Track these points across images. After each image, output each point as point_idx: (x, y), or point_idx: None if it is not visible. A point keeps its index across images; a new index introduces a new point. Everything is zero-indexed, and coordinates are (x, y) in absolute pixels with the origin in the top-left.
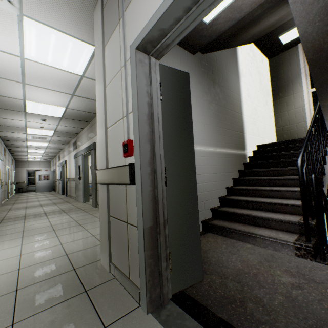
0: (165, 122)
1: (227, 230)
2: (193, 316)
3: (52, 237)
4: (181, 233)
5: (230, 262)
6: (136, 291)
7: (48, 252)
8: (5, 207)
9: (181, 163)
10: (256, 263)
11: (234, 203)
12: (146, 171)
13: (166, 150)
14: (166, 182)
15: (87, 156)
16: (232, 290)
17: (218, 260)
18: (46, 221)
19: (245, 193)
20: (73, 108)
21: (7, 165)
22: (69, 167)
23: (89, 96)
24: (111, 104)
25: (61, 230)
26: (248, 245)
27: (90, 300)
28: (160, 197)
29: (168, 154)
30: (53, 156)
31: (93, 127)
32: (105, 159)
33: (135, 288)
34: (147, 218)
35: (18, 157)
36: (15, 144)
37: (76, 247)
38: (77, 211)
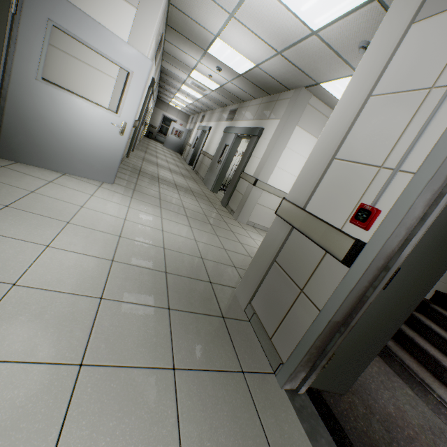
0: (446, 209)
1: (388, 352)
2: (328, 428)
3: (186, 224)
4: (358, 343)
5: (380, 396)
6: (276, 358)
7: (185, 244)
8: (139, 153)
9: (420, 271)
10: (415, 423)
11: (419, 326)
12: (377, 264)
13: (416, 246)
14: (387, 285)
15: (241, 138)
16: (377, 434)
17: (365, 383)
18: (178, 197)
19: (444, 324)
20: (264, 70)
21: (152, 103)
22: (211, 138)
23: (299, 63)
24: (367, 130)
25: (193, 221)
26: (410, 392)
27: (228, 331)
28: (369, 299)
29: (415, 253)
30: (196, 112)
31: (270, 104)
32: (308, 196)
33: (275, 354)
34: (341, 312)
35: (162, 96)
36: (169, 81)
37: (209, 253)
38: (205, 201)
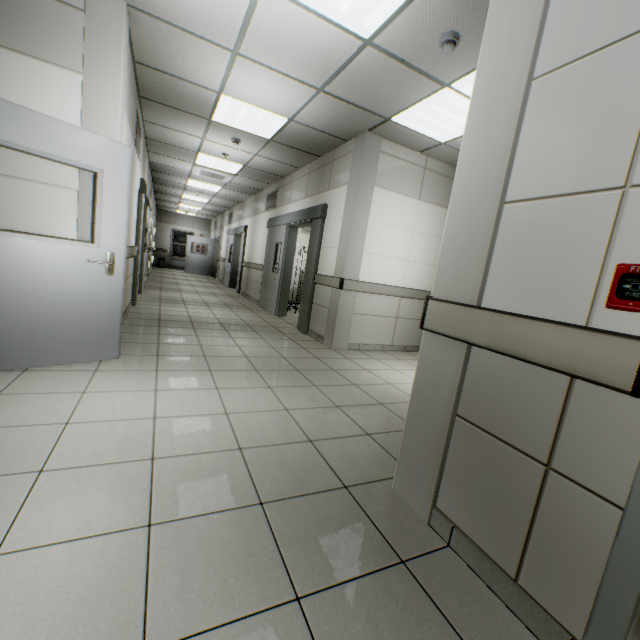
0: None
1: None
2: None
3: (261, 385)
4: None
5: None
6: (553, 629)
7: (274, 424)
8: (151, 294)
9: None
10: None
11: None
12: None
13: None
14: None
15: (296, 227)
16: None
17: None
18: (232, 343)
19: None
20: (303, 123)
21: (151, 218)
22: (251, 241)
23: (353, 97)
24: (556, 135)
25: (269, 374)
26: None
27: (427, 595)
28: None
29: None
30: (219, 212)
31: (324, 169)
32: (480, 282)
33: (546, 618)
34: None
35: (163, 204)
36: (168, 180)
37: (318, 426)
38: (274, 334)
